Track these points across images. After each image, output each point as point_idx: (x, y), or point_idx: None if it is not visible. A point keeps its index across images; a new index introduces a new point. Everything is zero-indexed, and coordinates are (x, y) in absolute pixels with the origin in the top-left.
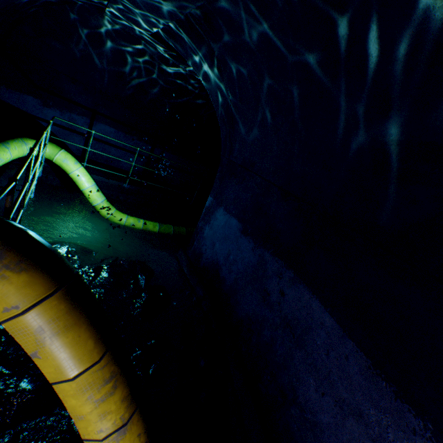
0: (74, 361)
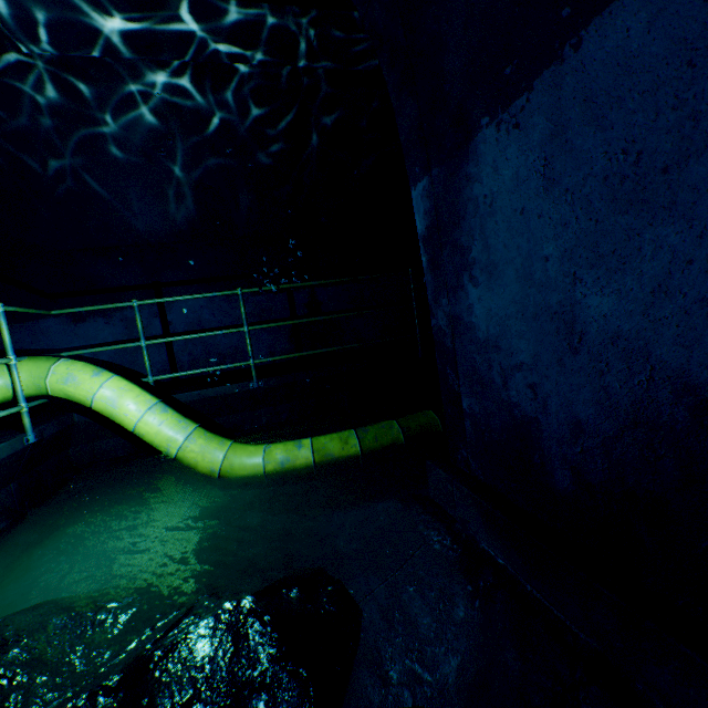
0: None
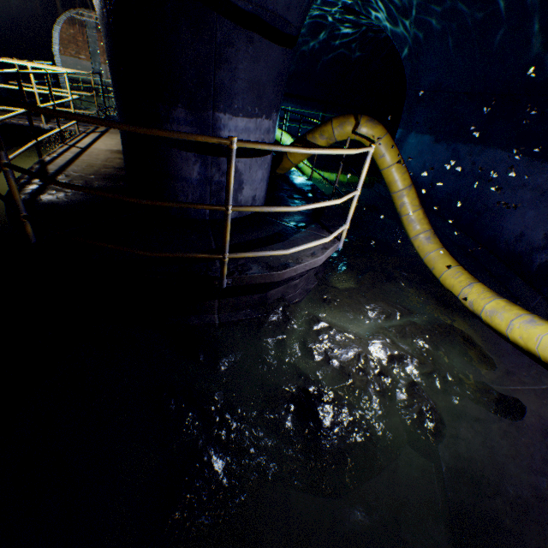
0: (395, 158)
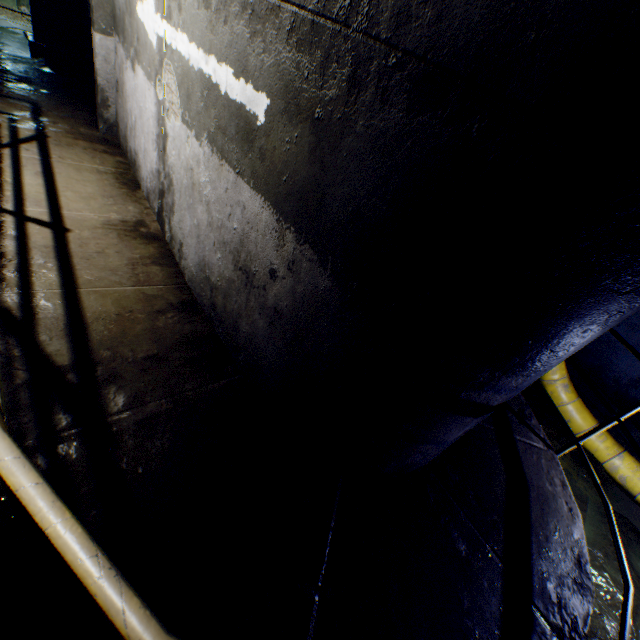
0: None
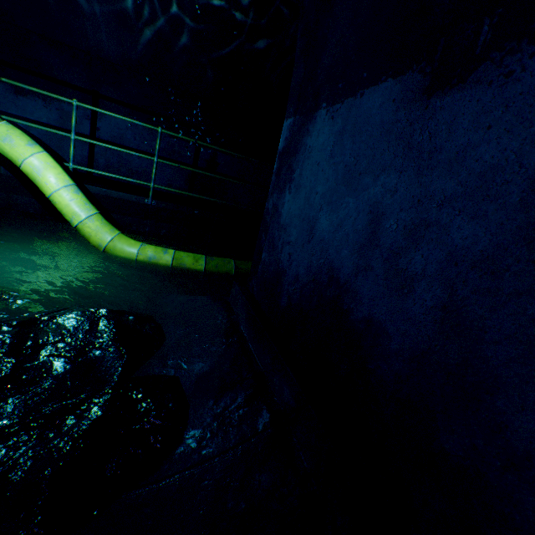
0: None
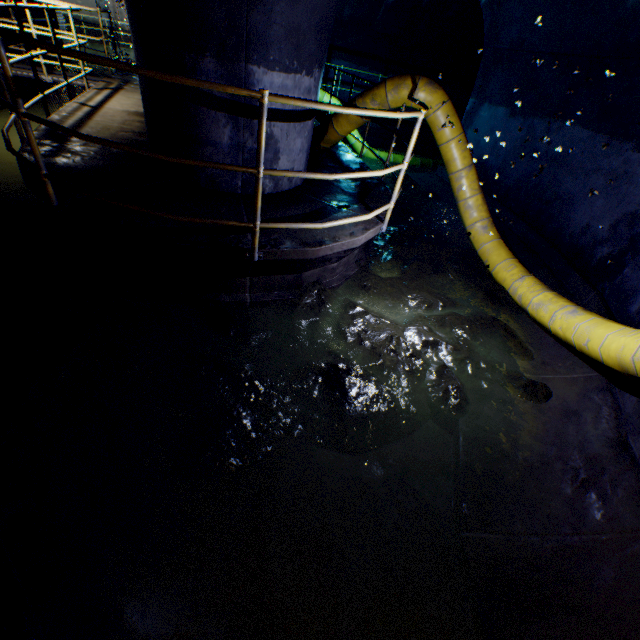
0: (455, 131)
